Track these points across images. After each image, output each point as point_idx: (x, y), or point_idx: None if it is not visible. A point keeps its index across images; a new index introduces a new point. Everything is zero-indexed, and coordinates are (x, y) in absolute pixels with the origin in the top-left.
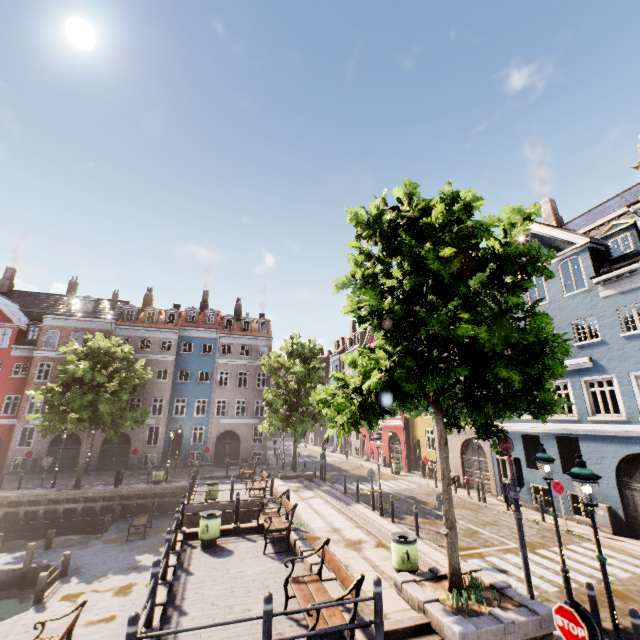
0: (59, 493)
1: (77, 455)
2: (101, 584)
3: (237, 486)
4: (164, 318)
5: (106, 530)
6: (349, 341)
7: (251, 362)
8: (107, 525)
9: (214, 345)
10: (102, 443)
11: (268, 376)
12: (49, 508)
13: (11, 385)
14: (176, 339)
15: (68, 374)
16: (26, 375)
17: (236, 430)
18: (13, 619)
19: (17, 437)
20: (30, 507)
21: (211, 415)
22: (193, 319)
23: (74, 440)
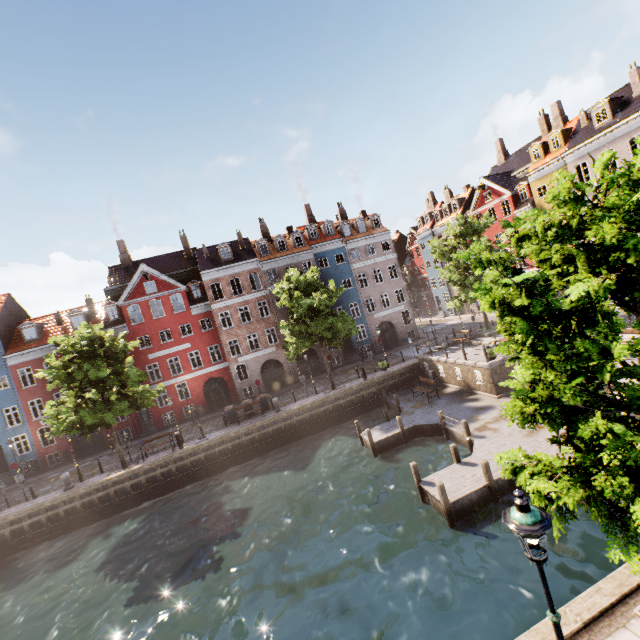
0: (335, 394)
1: (283, 374)
2: (482, 420)
3: (467, 350)
4: (289, 243)
5: (398, 403)
6: (439, 213)
7: (380, 259)
8: (397, 400)
9: (344, 254)
10: (296, 360)
11: (397, 267)
12: (334, 405)
13: (206, 338)
14: (313, 258)
15: (301, 308)
16: (213, 327)
17: (388, 320)
18: (477, 444)
19: (235, 375)
20: (323, 408)
21: (365, 314)
22: (315, 236)
23: (275, 364)
